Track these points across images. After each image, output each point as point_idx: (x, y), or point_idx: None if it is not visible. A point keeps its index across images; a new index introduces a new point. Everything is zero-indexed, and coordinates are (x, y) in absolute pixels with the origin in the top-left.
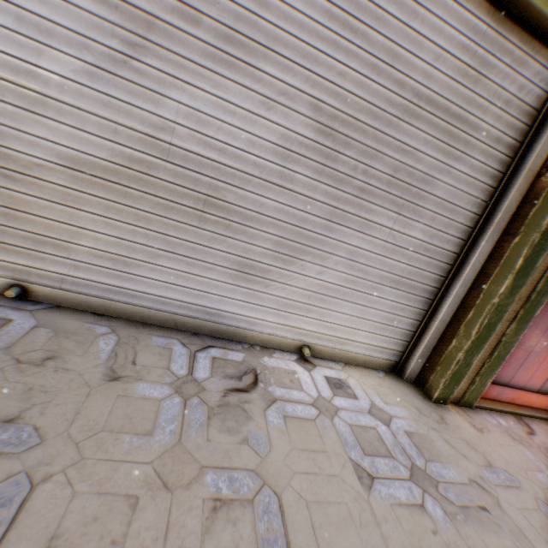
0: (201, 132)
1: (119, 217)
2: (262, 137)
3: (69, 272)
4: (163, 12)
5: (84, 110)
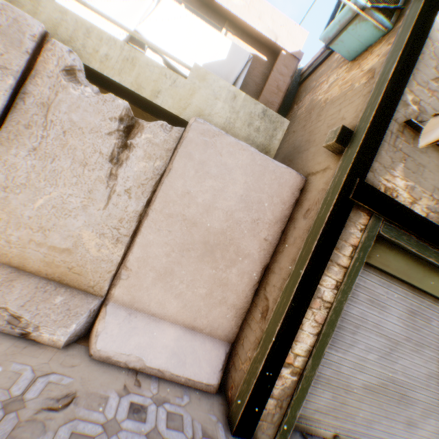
0: (404, 372)
1: (373, 403)
2: (421, 372)
3: (351, 427)
4: (401, 339)
5: (373, 369)
